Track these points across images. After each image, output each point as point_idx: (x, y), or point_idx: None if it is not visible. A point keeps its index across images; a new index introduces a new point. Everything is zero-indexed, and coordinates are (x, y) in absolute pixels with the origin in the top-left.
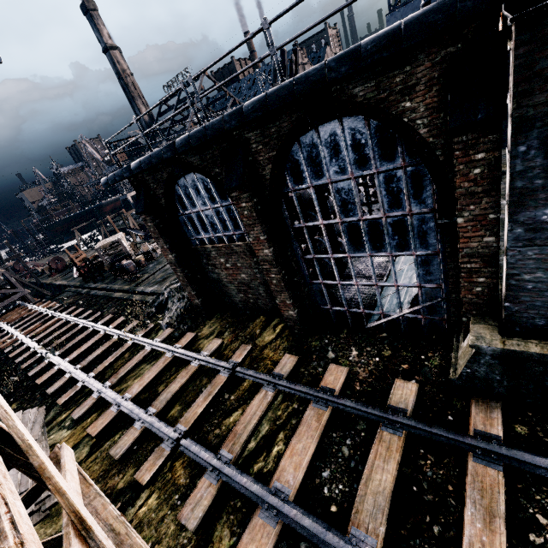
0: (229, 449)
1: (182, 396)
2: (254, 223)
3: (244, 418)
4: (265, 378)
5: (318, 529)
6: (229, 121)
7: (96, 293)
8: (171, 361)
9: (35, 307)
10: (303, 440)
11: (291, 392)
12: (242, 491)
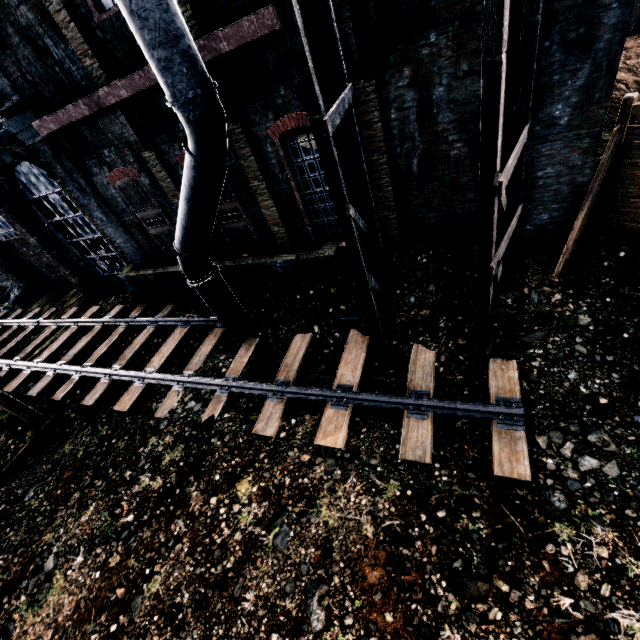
0: (20, 356)
1: (5, 345)
2: (13, 221)
3: (34, 342)
4: (53, 321)
5: (44, 365)
6: None
7: None
8: (2, 329)
9: None
10: (59, 341)
11: (65, 324)
12: (20, 367)
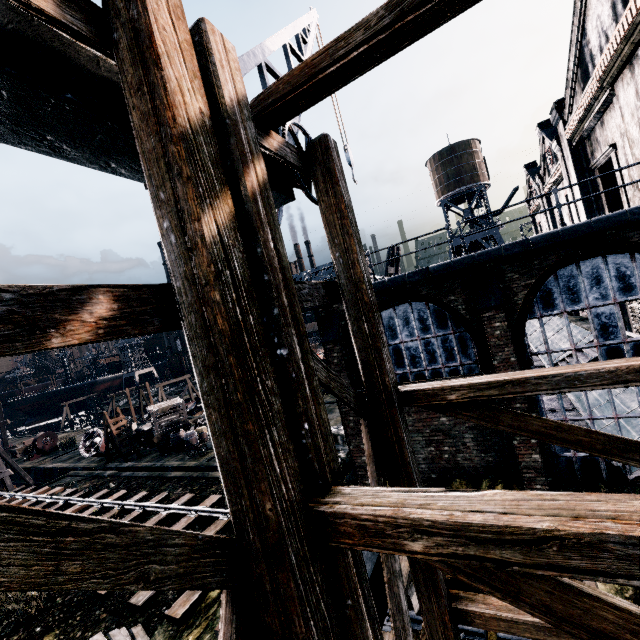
0: None
1: None
2: (507, 342)
3: None
4: None
5: None
6: (511, 249)
7: (133, 473)
8: None
9: (23, 495)
10: None
11: None
12: None
